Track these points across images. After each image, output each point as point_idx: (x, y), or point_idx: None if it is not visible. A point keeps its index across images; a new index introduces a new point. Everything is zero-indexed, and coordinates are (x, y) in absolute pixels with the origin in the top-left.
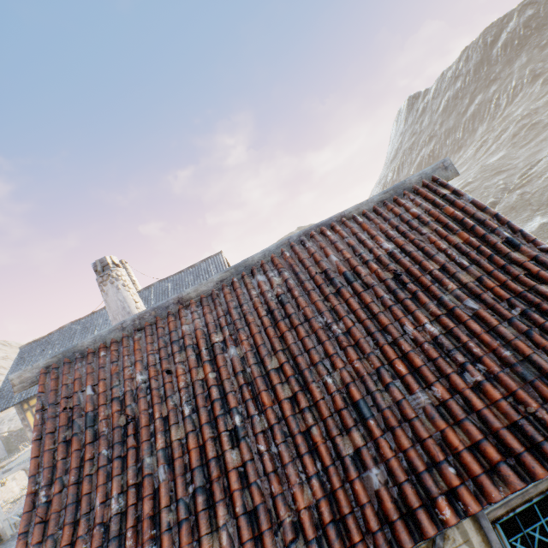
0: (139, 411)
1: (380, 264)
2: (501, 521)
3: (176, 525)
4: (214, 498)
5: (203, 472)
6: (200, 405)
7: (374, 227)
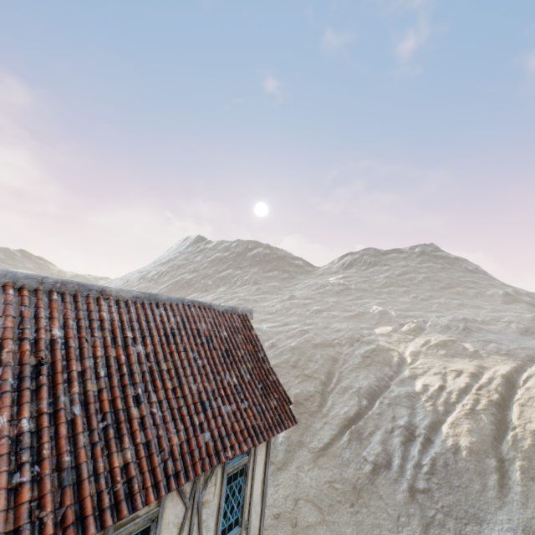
0: (53, 359)
1: (221, 341)
2: (228, 476)
3: (89, 445)
4: (122, 432)
5: (112, 416)
6: (114, 373)
7: (221, 321)
